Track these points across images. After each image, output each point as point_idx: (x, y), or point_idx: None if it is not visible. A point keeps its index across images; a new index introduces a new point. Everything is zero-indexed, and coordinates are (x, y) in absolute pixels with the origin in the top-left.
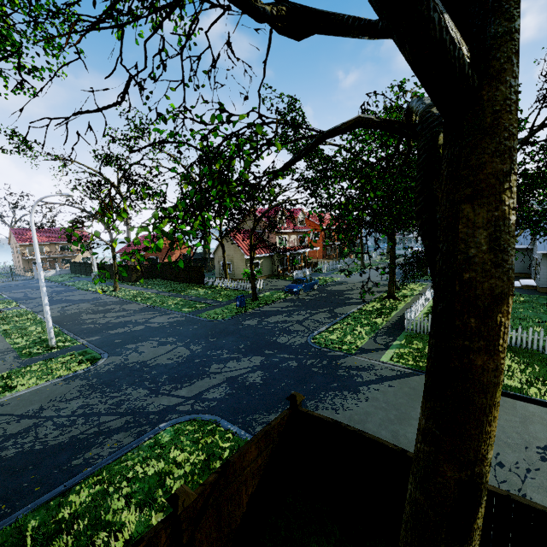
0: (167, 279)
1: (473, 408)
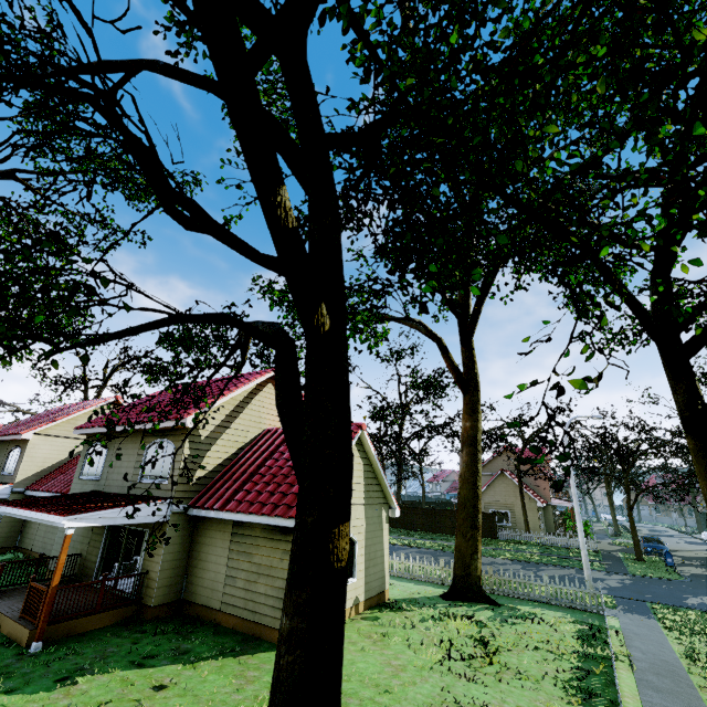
0: (413, 529)
1: None
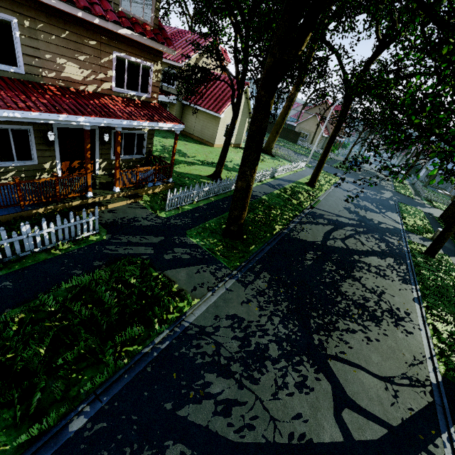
0: None
1: None
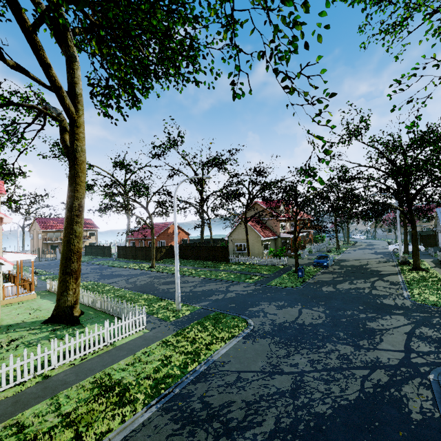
0: (187, 258)
1: None
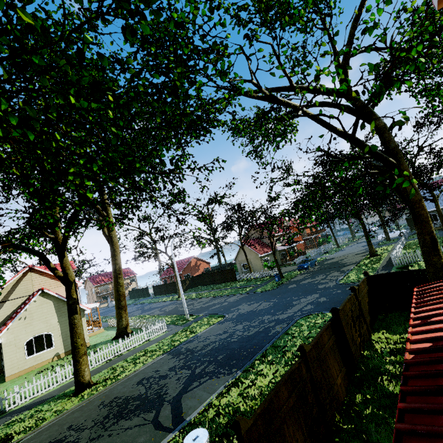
0: (206, 285)
1: (425, 222)
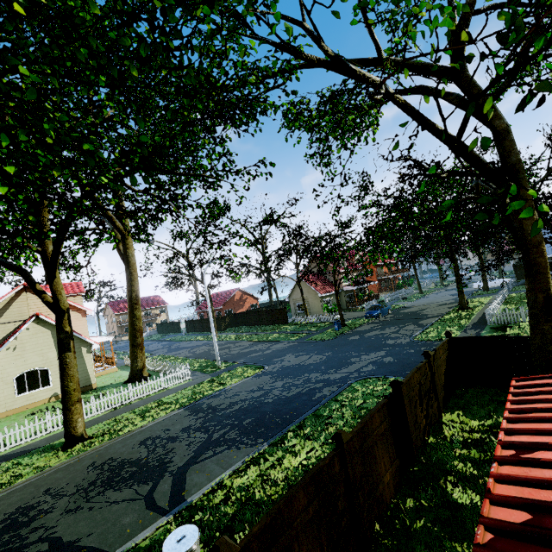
0: (250, 325)
1: (541, 274)
